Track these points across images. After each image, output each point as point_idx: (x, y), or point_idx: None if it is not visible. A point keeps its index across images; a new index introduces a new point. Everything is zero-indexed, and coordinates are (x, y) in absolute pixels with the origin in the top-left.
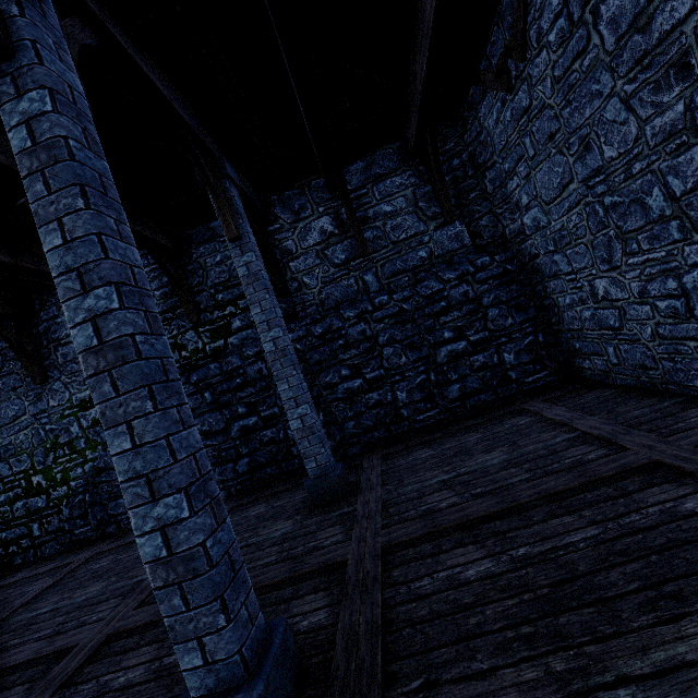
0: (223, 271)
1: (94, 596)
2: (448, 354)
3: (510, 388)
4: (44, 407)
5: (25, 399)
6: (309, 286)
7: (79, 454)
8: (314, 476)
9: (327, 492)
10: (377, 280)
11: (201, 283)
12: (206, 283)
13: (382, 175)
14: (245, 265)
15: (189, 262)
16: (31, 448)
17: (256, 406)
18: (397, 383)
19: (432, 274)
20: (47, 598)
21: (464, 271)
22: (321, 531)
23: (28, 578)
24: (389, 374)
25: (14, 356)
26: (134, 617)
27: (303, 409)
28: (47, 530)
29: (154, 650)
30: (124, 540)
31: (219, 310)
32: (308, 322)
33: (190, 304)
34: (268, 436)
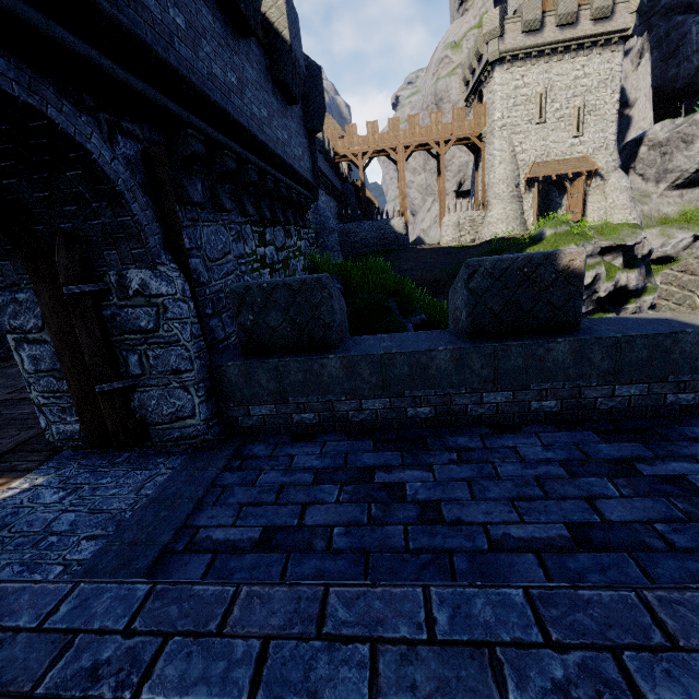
0: None
1: None
2: None
3: None
4: None
5: None
6: None
7: None
8: None
9: None
10: None
11: None
12: None
13: None
14: None
15: None
16: None
17: None
18: None
19: None
20: None
21: None
22: None
23: None
24: None
25: None
26: None
27: None
28: None
29: None
30: None
31: None
32: None
33: None
34: None
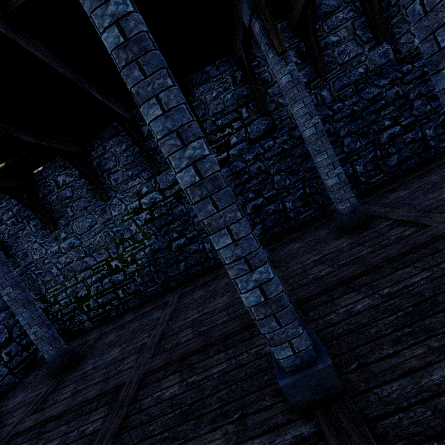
0: (218, 103)
1: (229, 301)
2: (388, 136)
3: (430, 153)
4: (109, 217)
5: (94, 214)
6: (283, 105)
7: (139, 243)
8: (348, 212)
9: (360, 220)
10: (330, 94)
11: (204, 114)
12: (208, 113)
13: (328, 12)
14: (289, 73)
15: (193, 100)
16: (106, 245)
17: (260, 191)
18: (355, 161)
19: (369, 84)
20: (184, 314)
21: (393, 77)
22: (387, 233)
23: (140, 315)
24: (348, 156)
25: (79, 185)
26: (301, 293)
27: (339, 170)
28: (128, 293)
29: (357, 294)
30: (195, 284)
31: (220, 132)
32: (287, 130)
33: (204, 129)
34: (272, 209)
